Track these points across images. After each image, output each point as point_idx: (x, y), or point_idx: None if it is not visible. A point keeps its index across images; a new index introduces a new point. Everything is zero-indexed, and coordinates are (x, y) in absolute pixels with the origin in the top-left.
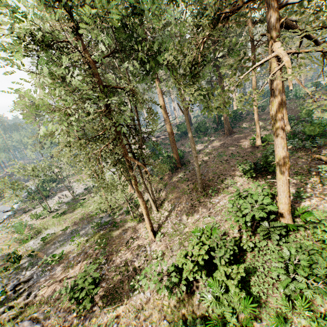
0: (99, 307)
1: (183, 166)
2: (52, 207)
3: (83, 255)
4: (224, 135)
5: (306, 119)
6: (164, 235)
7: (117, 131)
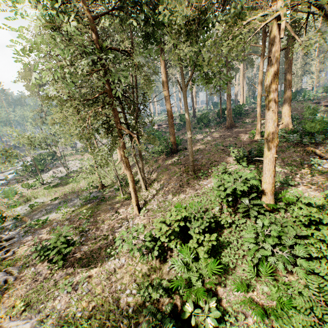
0: (74, 267)
1: (179, 152)
2: (45, 180)
3: (67, 223)
4: (225, 127)
5: (309, 117)
6: (148, 211)
7: (111, 97)
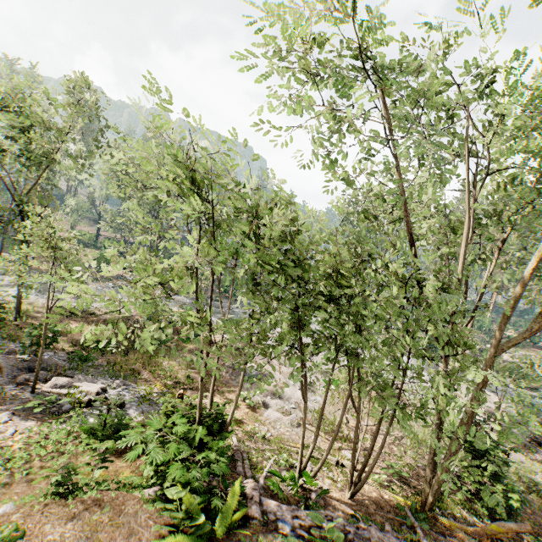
0: None
1: None
2: None
3: None
4: None
5: None
6: None
7: None
